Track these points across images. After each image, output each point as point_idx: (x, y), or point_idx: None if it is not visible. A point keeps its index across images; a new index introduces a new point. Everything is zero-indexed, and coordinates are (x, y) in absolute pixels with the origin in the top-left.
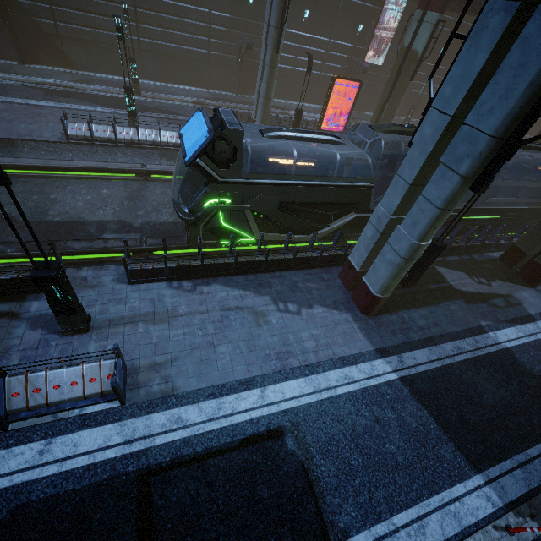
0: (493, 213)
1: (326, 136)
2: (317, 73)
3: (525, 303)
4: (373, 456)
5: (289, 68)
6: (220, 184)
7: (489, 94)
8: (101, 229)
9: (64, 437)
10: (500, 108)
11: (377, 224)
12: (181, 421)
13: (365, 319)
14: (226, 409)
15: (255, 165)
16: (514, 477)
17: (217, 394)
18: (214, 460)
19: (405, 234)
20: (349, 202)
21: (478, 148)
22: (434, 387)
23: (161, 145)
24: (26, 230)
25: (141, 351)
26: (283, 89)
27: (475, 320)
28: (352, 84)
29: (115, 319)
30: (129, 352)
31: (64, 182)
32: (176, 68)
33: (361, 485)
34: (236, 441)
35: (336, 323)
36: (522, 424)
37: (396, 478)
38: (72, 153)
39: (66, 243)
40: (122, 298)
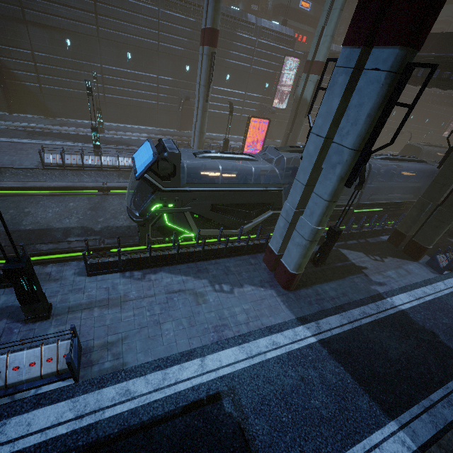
0: (377, 206)
1: (243, 155)
2: (239, 114)
3: (412, 273)
4: (300, 412)
5: (218, 112)
6: (163, 192)
7: (345, 122)
8: (66, 234)
9: (19, 417)
10: (353, 131)
11: (286, 216)
12: (129, 393)
13: (286, 293)
14: (170, 379)
15: (192, 178)
16: (422, 420)
17: (162, 366)
18: (159, 427)
19: (306, 222)
20: (266, 202)
21: (344, 157)
22: (348, 346)
23: (119, 168)
24: (1, 238)
25: (95, 332)
26: (214, 126)
27: (375, 289)
28: (265, 122)
29: (74, 306)
30: (85, 334)
31: (38, 198)
32: (132, 114)
33: (292, 440)
34: (179, 408)
35: (262, 298)
36: (423, 373)
37: (322, 431)
38: (46, 176)
39: (35, 245)
40: (81, 288)
